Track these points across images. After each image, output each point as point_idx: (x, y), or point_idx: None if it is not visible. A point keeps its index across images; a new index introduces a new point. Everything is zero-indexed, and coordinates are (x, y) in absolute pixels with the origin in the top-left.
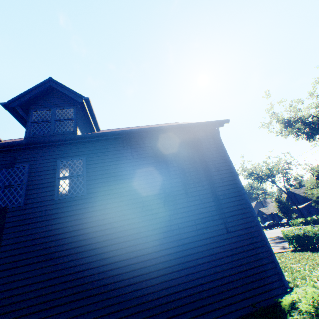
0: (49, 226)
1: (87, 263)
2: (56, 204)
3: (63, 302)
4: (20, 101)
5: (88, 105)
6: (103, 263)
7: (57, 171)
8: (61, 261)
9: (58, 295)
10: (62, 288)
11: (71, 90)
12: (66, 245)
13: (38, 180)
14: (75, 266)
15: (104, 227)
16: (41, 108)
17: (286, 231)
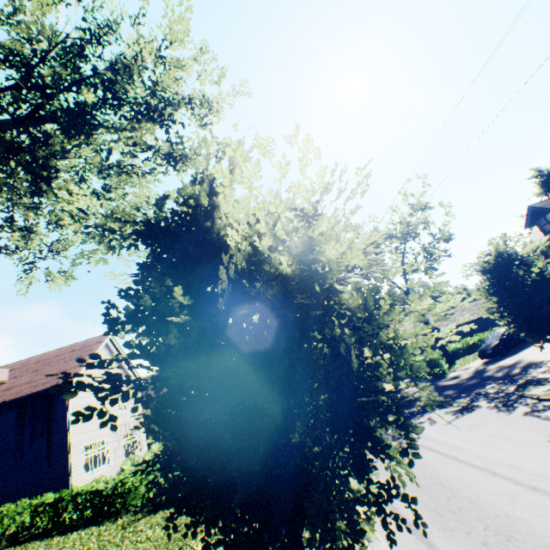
0: None
1: None
2: None
3: None
4: None
5: None
6: None
7: None
8: None
9: None
10: None
11: None
12: None
13: None
14: None
15: None
16: None
17: None
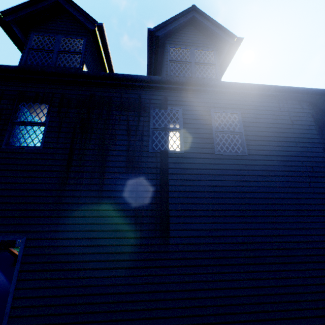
0: (212, 181)
1: (258, 230)
2: (216, 159)
3: (239, 263)
4: (165, 31)
5: (234, 50)
6: (275, 233)
7: (212, 122)
8: (231, 221)
9: (233, 254)
10: (236, 249)
11: (220, 26)
12: (233, 206)
13: (193, 129)
14: (245, 230)
15: (271, 196)
16: (177, 45)
17: None
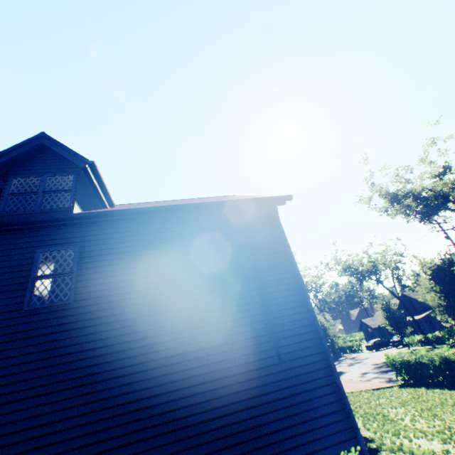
0: (8, 350)
1: (59, 411)
2: (25, 316)
3: None
4: None
5: (94, 172)
6: (85, 411)
7: (33, 267)
8: (18, 408)
9: None
10: (13, 453)
11: (70, 151)
12: (30, 382)
13: (3, 280)
14: (38, 416)
15: (94, 353)
16: (25, 174)
17: (392, 355)
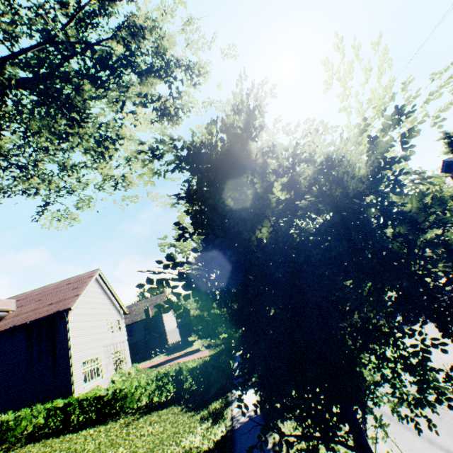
0: None
1: None
2: None
3: None
4: None
5: None
6: None
7: None
8: None
9: None
10: None
11: None
12: None
13: None
14: None
15: None
16: None
17: None
